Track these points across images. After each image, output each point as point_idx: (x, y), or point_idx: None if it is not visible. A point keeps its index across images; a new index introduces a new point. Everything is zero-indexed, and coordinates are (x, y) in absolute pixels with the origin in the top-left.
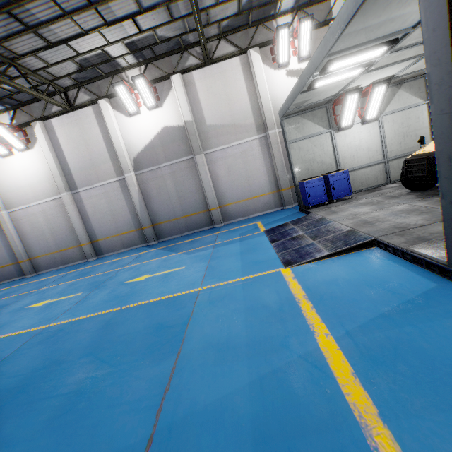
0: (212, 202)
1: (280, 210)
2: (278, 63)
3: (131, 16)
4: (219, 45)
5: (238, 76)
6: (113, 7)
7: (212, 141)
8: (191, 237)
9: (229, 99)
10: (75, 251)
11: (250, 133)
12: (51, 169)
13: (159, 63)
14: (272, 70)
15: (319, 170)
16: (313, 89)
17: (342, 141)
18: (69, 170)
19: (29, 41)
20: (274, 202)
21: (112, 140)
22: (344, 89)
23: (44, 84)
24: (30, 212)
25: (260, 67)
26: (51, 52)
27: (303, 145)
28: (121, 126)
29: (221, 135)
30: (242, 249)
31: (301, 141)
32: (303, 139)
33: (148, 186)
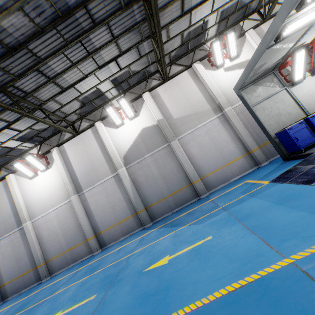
0: (193, 176)
1: (256, 169)
2: (217, 65)
3: (114, 58)
4: (171, 68)
5: (189, 82)
6: (103, 54)
7: (181, 129)
8: (184, 211)
9: (187, 97)
10: (82, 246)
11: (209, 116)
12: (63, 179)
13: (132, 90)
14: (213, 71)
15: (289, 120)
16: (280, 39)
17: (300, 93)
18: (76, 177)
19: (50, 89)
20: (248, 163)
21: (106, 147)
22: (294, 46)
23: (59, 121)
24: (47, 219)
25: (204, 71)
26: (63, 96)
27: (265, 105)
28: (112, 136)
29: (187, 123)
30: (272, 200)
31: (262, 103)
32: (263, 100)
33: (137, 175)
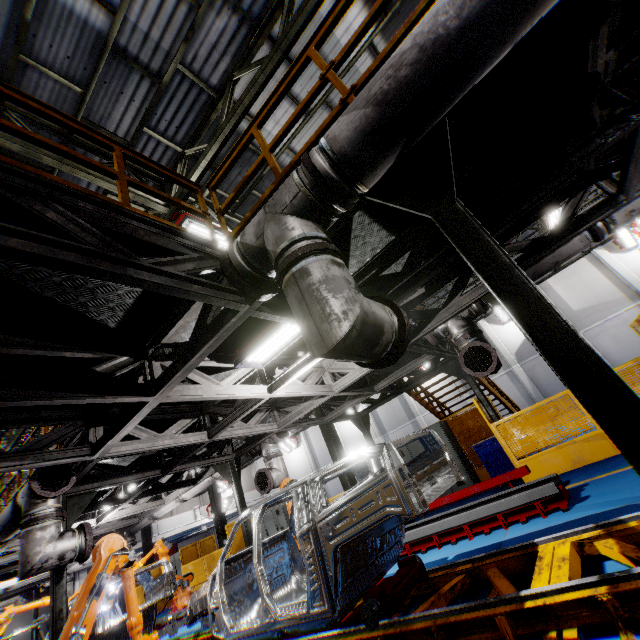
0: None
1: None
2: (626, 249)
3: None
4: None
5: (589, 269)
6: None
7: (584, 321)
8: None
9: (588, 286)
10: None
11: (623, 304)
12: (451, 377)
13: None
14: (622, 254)
15: None
16: None
17: None
18: None
19: None
20: None
21: (494, 344)
22: None
23: None
24: None
25: (608, 257)
26: None
27: None
28: (498, 333)
29: (592, 315)
30: None
31: None
32: None
33: (534, 371)
